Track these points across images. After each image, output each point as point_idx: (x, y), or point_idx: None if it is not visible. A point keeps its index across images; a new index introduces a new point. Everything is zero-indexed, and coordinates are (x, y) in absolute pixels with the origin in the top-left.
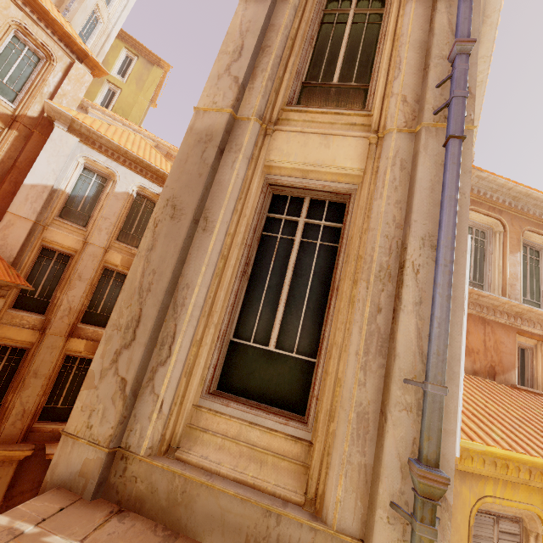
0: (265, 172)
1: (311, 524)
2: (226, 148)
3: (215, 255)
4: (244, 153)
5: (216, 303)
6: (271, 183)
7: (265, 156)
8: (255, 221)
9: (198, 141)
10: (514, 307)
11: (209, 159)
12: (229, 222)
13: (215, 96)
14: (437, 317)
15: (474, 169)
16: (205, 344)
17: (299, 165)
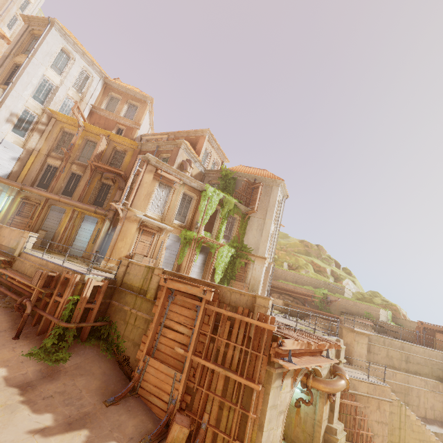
0: (15, 62)
1: (5, 88)
2: (8, 58)
3: (3, 70)
4: (10, 59)
5: (3, 75)
6: (15, 64)
7: (14, 60)
8: (12, 68)
9: (4, 57)
10: (113, 115)
11: (5, 59)
12: (6, 67)
13: (8, 51)
14: (18, 72)
15: (109, 80)
16: (1, 79)
17: (18, 61)
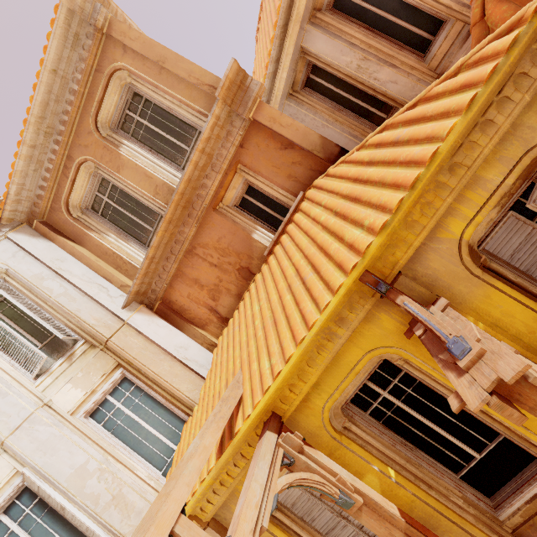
0: None
1: None
2: None
3: None
4: None
5: None
6: None
7: None
8: None
9: None
10: (174, 217)
11: None
12: None
13: None
14: None
15: (6, 203)
16: None
17: None
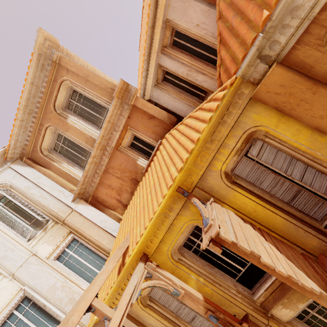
0: None
1: None
2: None
3: None
4: None
5: None
6: None
7: None
8: None
9: None
10: (96, 154)
11: None
12: None
13: None
14: None
15: (9, 150)
16: None
17: None
